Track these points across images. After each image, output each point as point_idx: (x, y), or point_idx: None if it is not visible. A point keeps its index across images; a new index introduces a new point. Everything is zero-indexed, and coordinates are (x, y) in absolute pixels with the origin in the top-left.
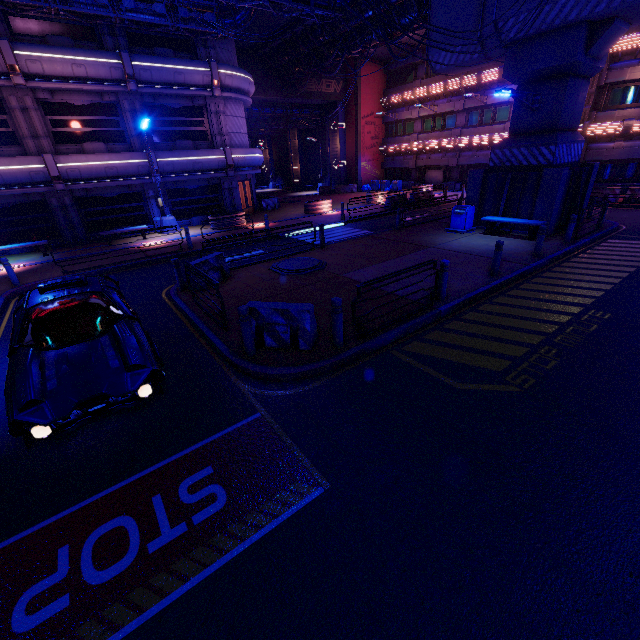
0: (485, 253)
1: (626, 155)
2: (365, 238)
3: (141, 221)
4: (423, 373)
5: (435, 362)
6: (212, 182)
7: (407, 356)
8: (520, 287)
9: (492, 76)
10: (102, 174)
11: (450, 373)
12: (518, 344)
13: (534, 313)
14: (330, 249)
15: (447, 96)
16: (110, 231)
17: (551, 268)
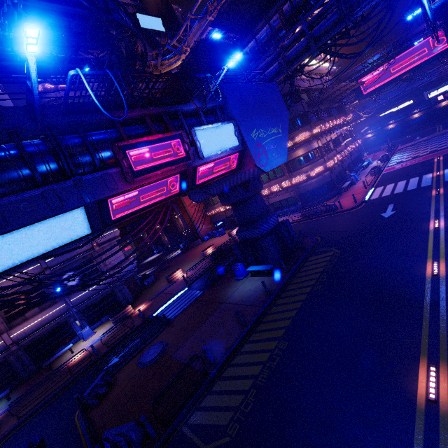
0: (247, 300)
1: (317, 185)
2: (193, 304)
3: (70, 338)
4: (192, 443)
5: (200, 429)
6: (108, 292)
7: (188, 429)
8: (256, 330)
9: None
10: (39, 326)
11: (204, 437)
12: (240, 393)
13: (255, 356)
14: (173, 325)
15: None
16: (49, 360)
17: (275, 302)
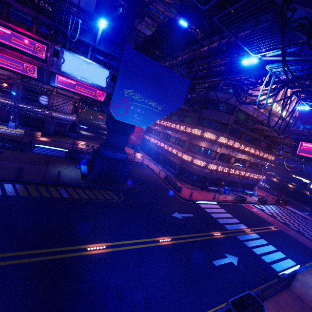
0: (50, 174)
1: (193, 171)
2: (46, 156)
3: (5, 121)
4: None
5: None
6: (42, 119)
7: None
8: (16, 184)
9: (169, 125)
10: None
11: None
12: None
13: None
14: (21, 153)
15: (162, 125)
16: None
17: (50, 186)
